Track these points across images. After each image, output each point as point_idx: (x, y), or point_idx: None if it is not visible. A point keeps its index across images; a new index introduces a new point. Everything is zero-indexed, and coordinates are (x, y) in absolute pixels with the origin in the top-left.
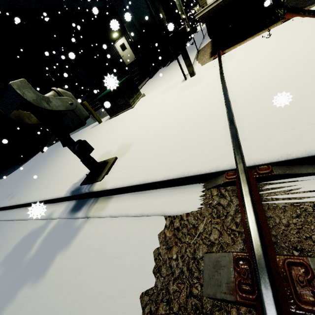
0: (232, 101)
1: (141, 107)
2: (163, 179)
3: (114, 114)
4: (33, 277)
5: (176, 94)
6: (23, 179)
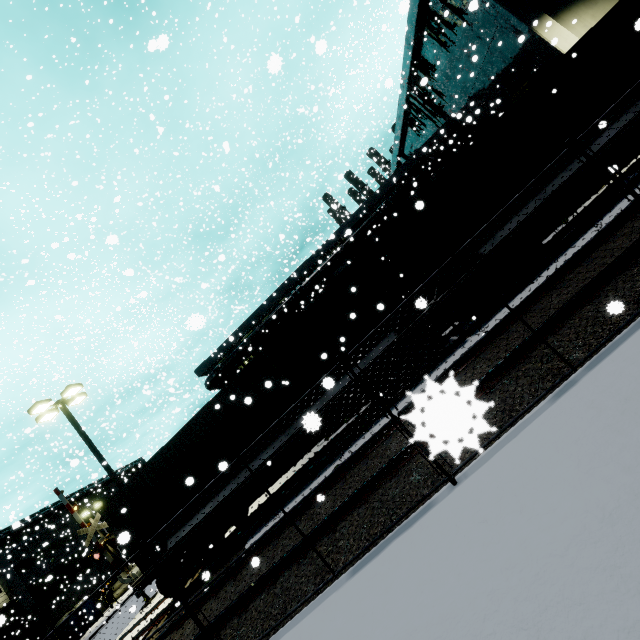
0: None
1: None
2: None
3: None
4: None
5: None
6: None
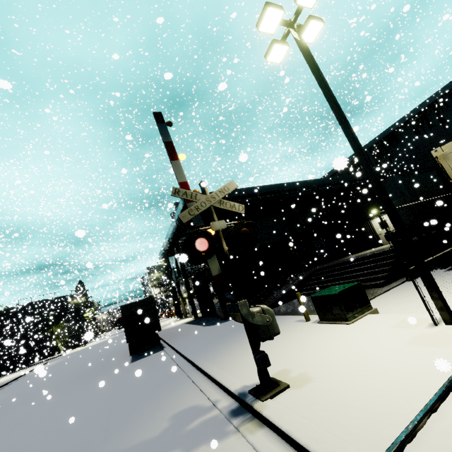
0: (442, 410)
1: (357, 330)
2: (304, 445)
3: (325, 320)
4: (184, 448)
5: (405, 342)
6: (216, 343)
